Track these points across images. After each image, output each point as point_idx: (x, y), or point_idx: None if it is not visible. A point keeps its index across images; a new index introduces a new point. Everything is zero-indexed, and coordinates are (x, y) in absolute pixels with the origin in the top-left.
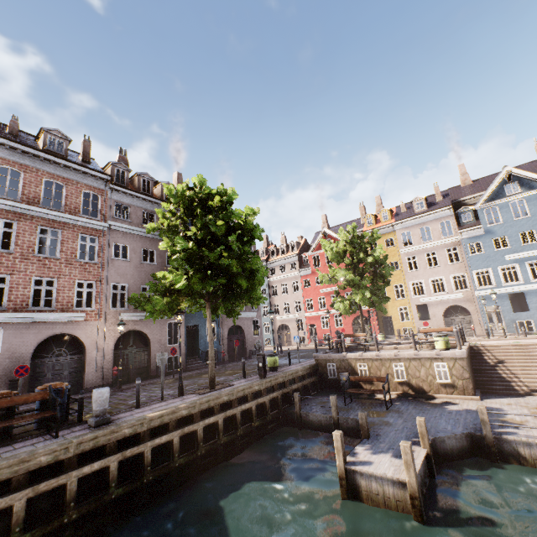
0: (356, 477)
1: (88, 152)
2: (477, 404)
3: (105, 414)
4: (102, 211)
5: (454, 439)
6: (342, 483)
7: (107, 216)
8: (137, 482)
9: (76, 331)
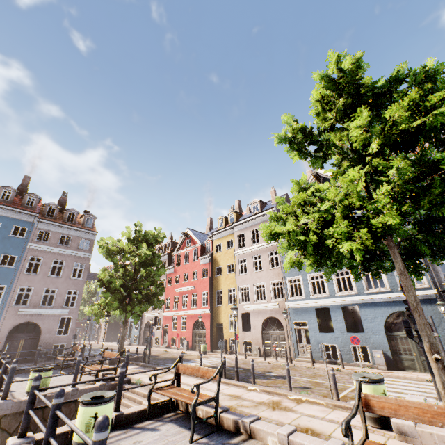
0: None
1: None
2: None
3: None
4: None
5: None
6: None
7: None
8: None
9: None
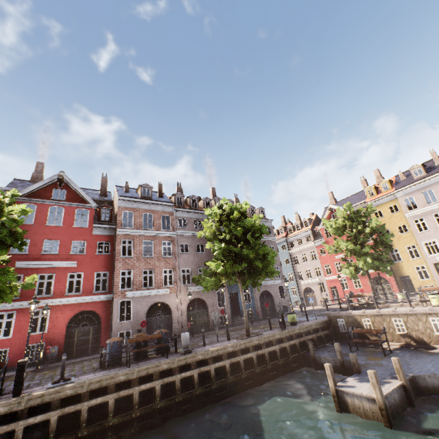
0: (344, 396)
1: (161, 191)
2: None
3: (188, 347)
4: (172, 225)
5: (434, 378)
6: (335, 399)
7: (175, 227)
8: (208, 387)
9: (166, 300)
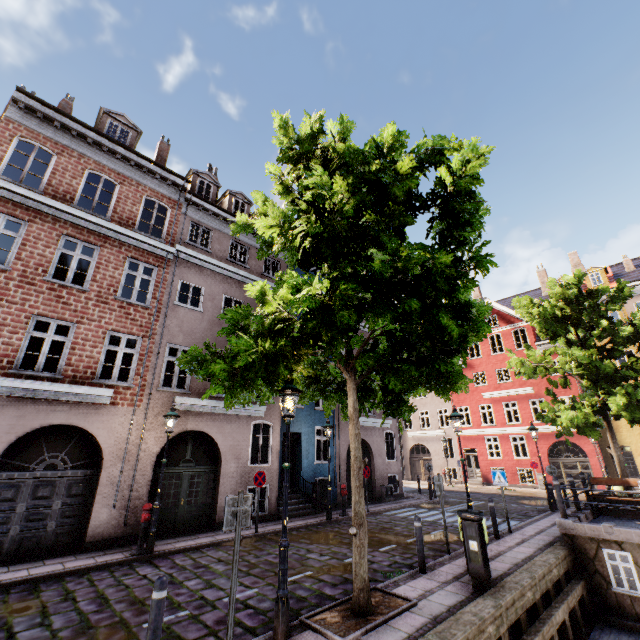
0: None
1: (164, 157)
2: None
3: None
4: (170, 229)
5: None
6: None
7: (176, 239)
8: None
9: (92, 423)
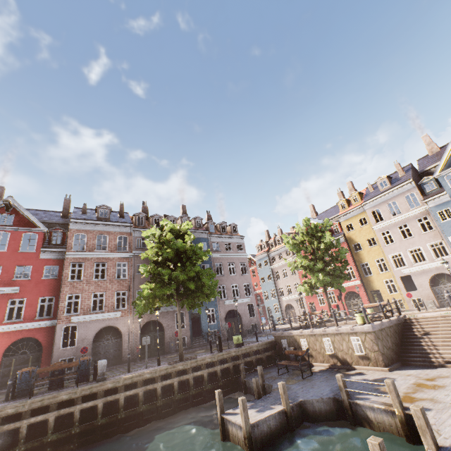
0: (227, 424)
1: (122, 211)
2: (381, 374)
3: (104, 375)
4: (129, 245)
5: (322, 402)
6: (220, 428)
7: (132, 248)
8: (114, 417)
9: (117, 324)
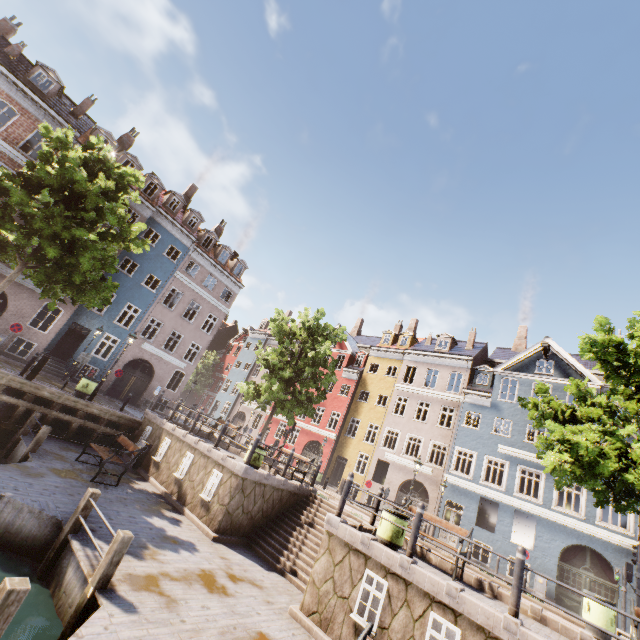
0: None
1: (84, 109)
2: (195, 537)
3: None
4: None
5: (37, 517)
6: None
7: None
8: None
9: None
